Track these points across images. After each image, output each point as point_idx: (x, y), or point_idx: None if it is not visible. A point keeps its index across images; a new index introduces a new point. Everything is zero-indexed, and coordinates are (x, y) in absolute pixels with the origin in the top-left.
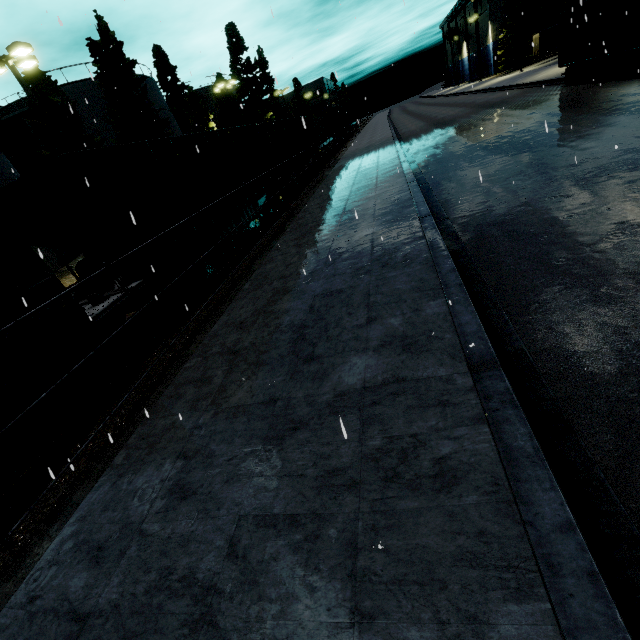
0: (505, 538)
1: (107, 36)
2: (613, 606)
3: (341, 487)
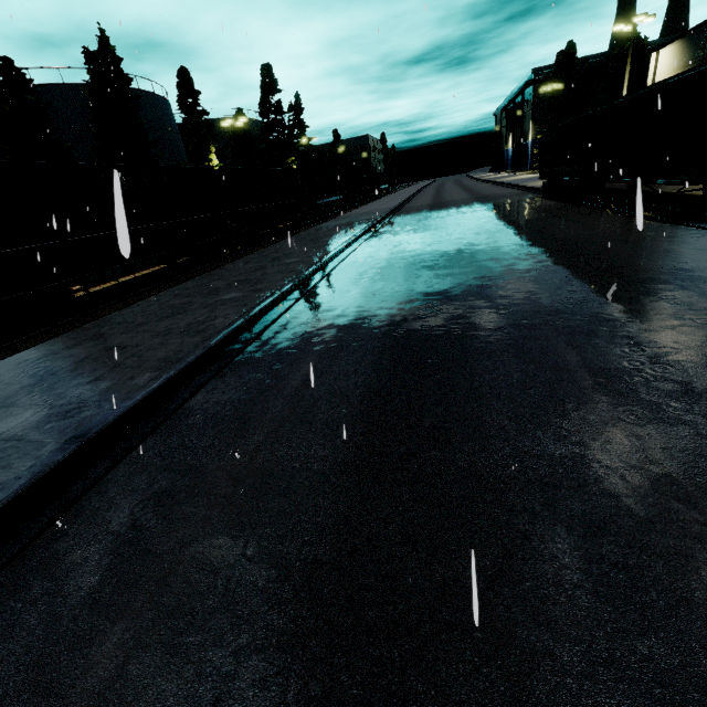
0: None
1: (106, 49)
2: None
3: None
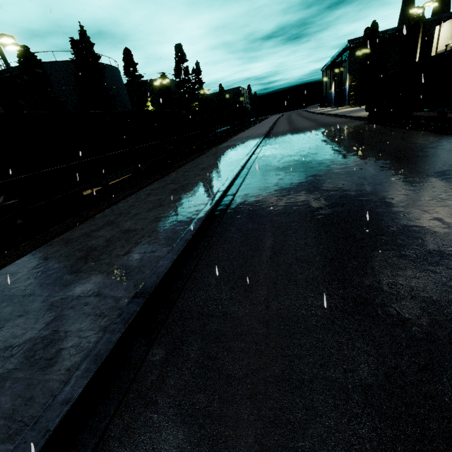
0: (37, 403)
1: (84, 38)
2: (35, 451)
3: (1, 358)
